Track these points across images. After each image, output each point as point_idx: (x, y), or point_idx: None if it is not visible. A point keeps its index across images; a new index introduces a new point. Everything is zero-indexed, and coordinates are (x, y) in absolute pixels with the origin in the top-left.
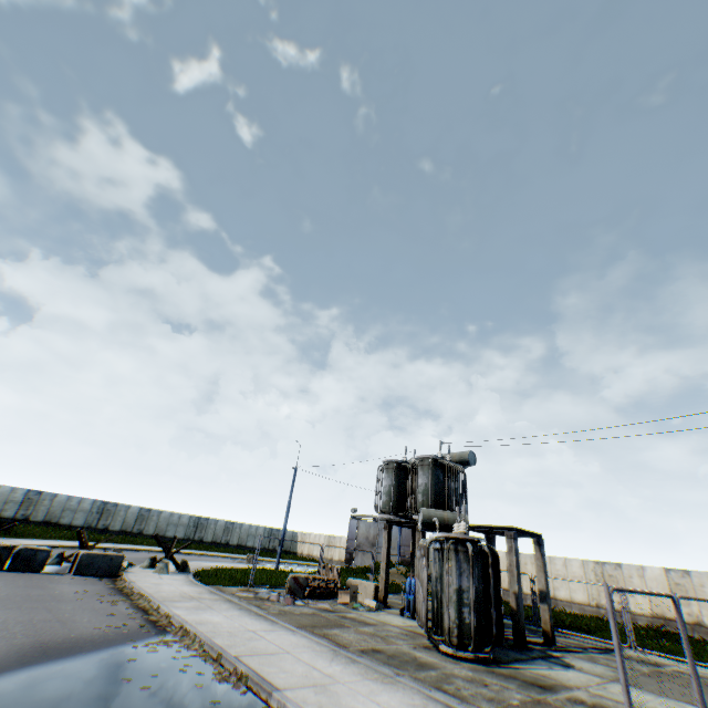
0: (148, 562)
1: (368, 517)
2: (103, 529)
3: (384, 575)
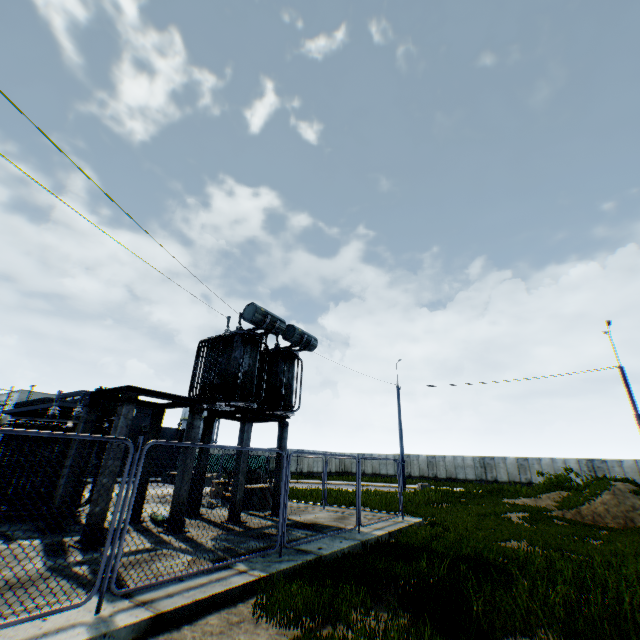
0: None
1: None
2: (407, 476)
3: None
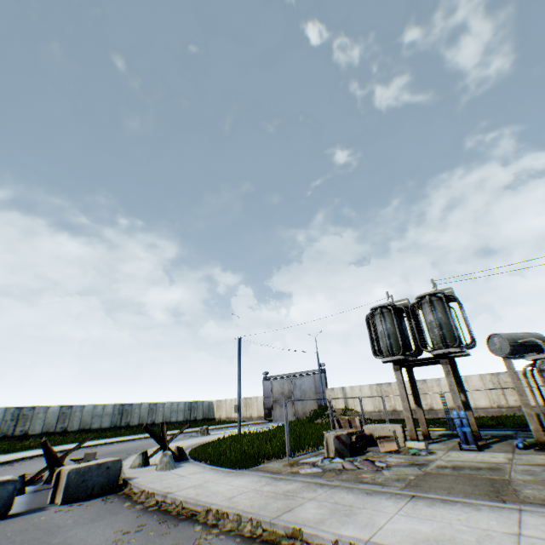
0: (140, 459)
1: (280, 376)
2: (21, 435)
3: (410, 415)
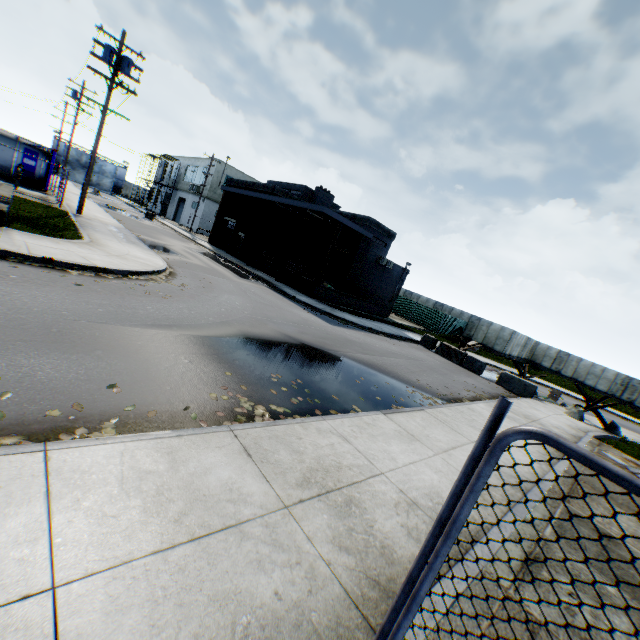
0: (570, 407)
1: None
2: (625, 401)
3: None
